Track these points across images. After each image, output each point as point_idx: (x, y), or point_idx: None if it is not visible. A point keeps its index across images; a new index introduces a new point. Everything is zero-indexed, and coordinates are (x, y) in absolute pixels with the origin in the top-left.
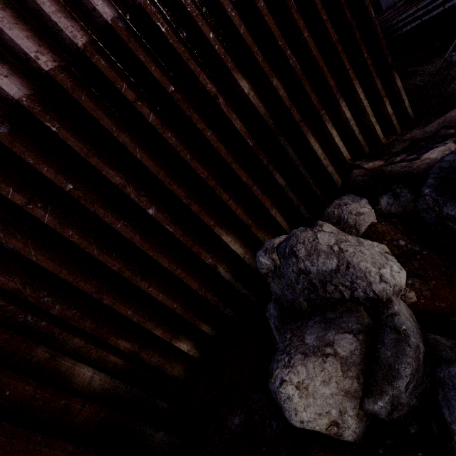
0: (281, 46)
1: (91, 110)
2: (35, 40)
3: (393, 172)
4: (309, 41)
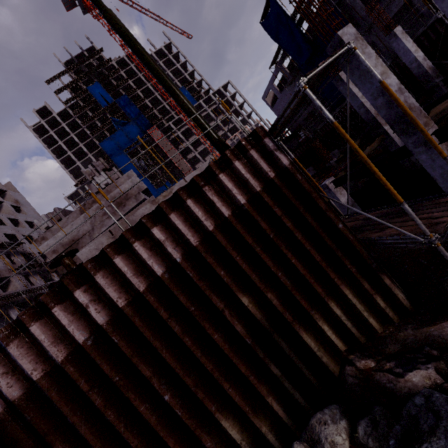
0: (274, 271)
1: (140, 327)
2: (119, 289)
3: (380, 383)
4: (296, 264)
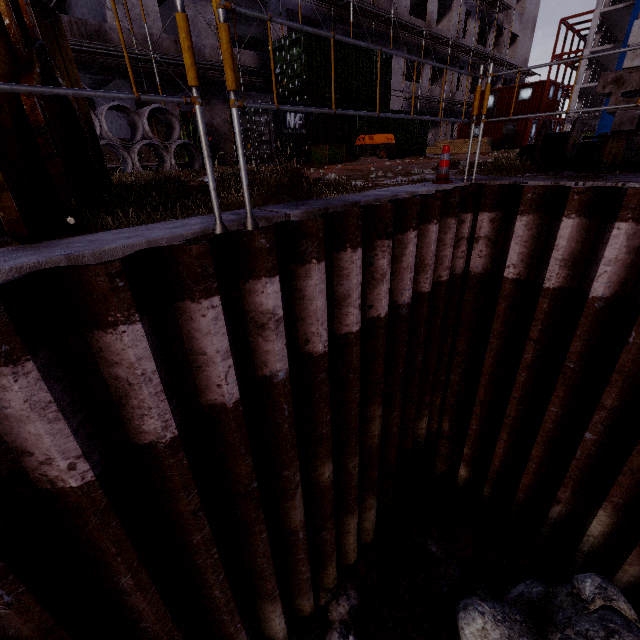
0: None
1: None
2: None
3: None
4: None
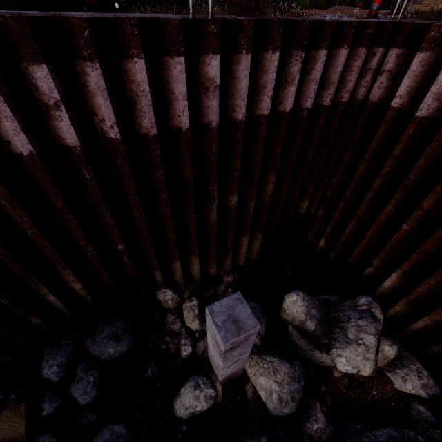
0: None
1: None
2: None
3: None
4: None
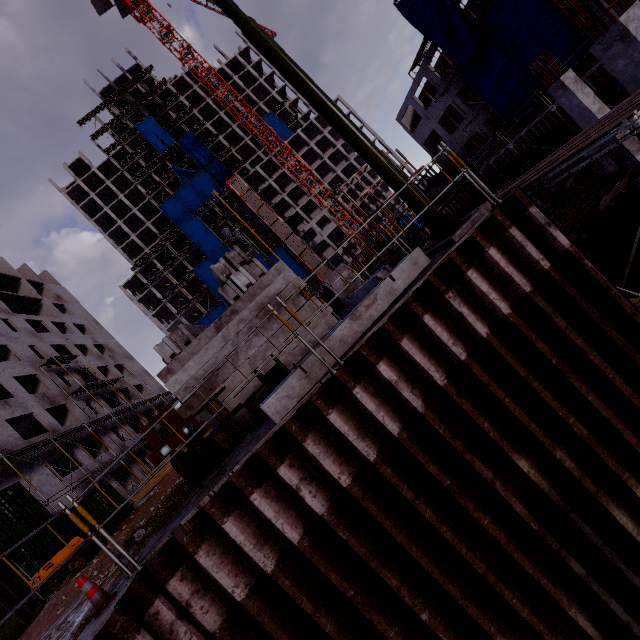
0: (562, 416)
1: (375, 514)
2: (337, 459)
3: None
4: (595, 403)
